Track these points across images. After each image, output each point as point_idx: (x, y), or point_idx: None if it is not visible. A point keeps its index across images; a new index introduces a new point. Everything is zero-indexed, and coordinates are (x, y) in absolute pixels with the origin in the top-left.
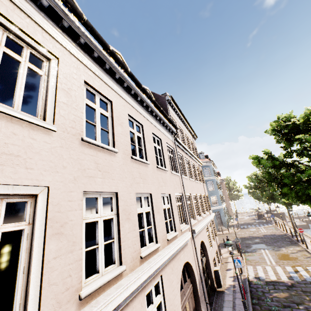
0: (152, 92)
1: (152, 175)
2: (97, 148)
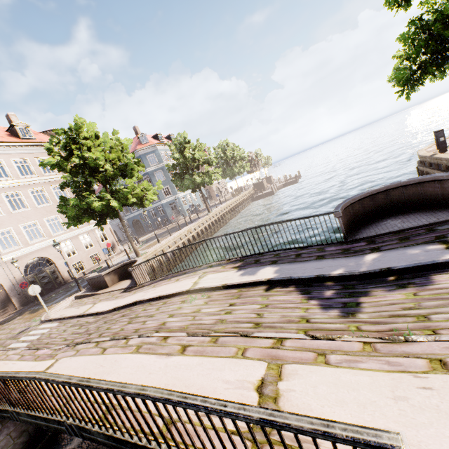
0: None
1: None
2: None
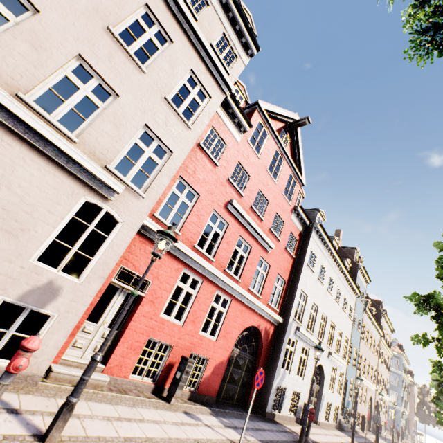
0: (373, 302)
1: (370, 355)
2: (365, 346)
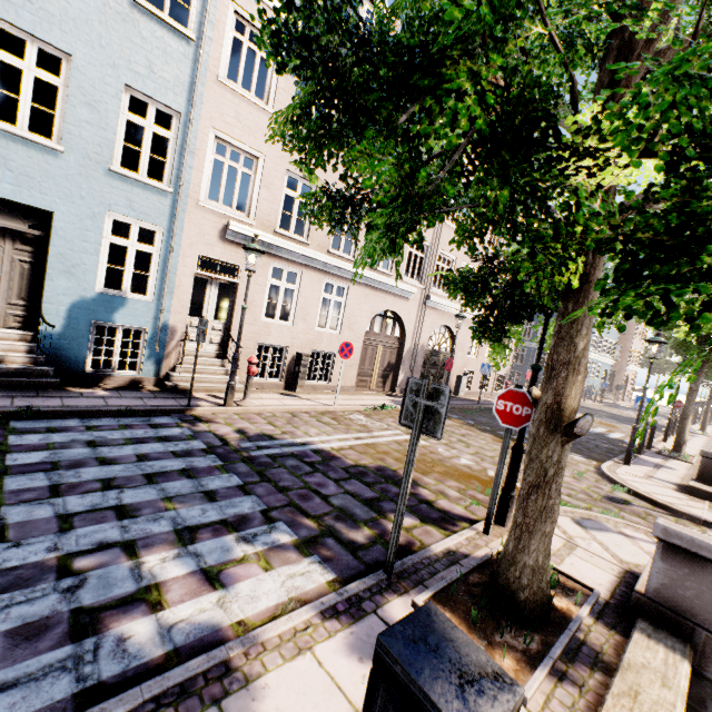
0: None
1: None
2: None
